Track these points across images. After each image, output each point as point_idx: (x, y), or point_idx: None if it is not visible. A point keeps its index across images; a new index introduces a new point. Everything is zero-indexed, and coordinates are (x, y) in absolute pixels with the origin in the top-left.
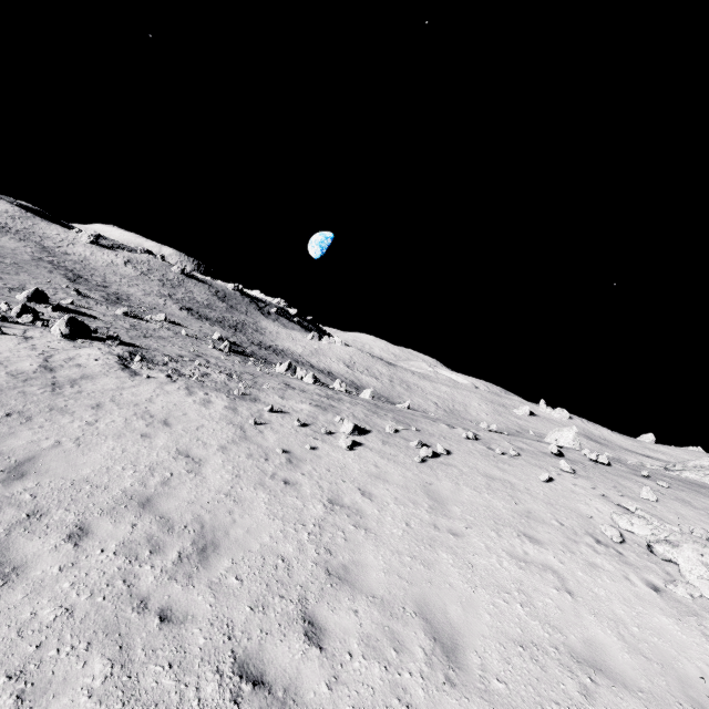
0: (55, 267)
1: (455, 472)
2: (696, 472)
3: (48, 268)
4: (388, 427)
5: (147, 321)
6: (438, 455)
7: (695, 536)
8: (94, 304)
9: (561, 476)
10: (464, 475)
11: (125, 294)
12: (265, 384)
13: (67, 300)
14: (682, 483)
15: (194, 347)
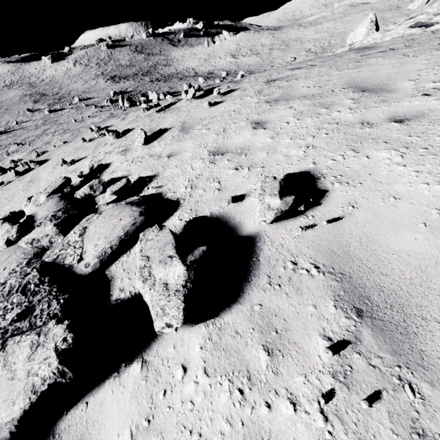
0: (31, 97)
1: (13, 186)
2: (392, 25)
3: (25, 101)
4: (33, 154)
5: (65, 109)
6: (31, 170)
7: (50, 203)
8: (37, 114)
9: (98, 150)
10: (14, 188)
11: (69, 92)
12: (26, 144)
13: (14, 123)
14: (275, 78)
15: (73, 117)
